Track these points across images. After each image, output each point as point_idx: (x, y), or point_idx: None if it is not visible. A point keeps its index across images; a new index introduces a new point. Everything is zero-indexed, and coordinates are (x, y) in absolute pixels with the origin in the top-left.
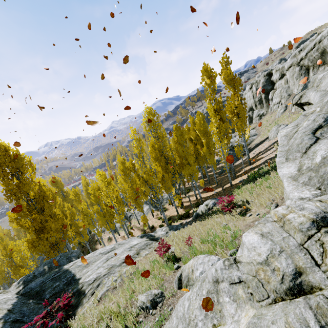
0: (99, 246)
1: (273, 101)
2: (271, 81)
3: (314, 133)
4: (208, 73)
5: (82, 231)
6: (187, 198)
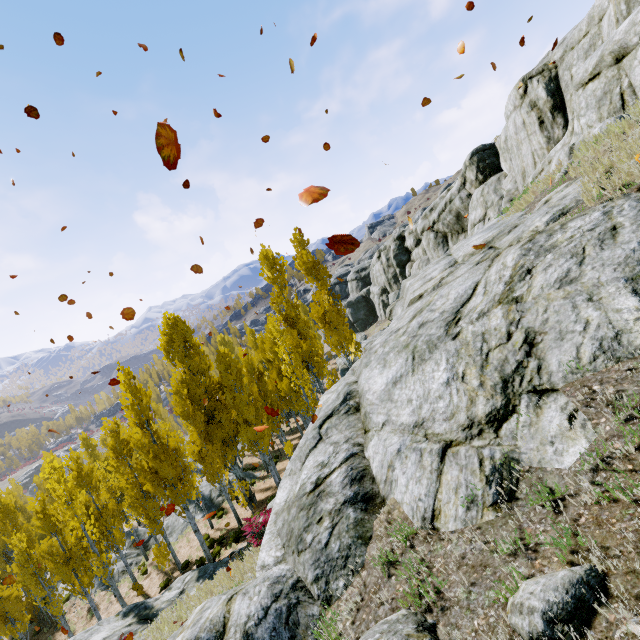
0: (63, 635)
1: None
2: (406, 248)
3: (321, 427)
4: (270, 260)
5: (10, 610)
6: (268, 480)
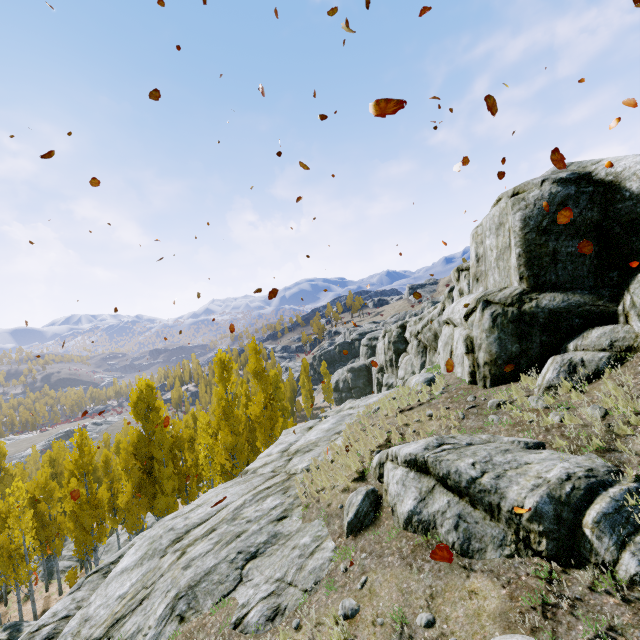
0: (1, 609)
1: (399, 372)
2: (406, 338)
3: (87, 577)
4: (222, 362)
5: None
6: None
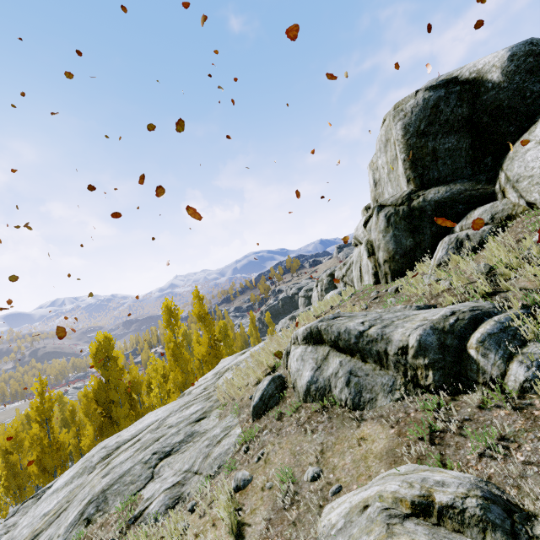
0: None
1: None
2: (335, 285)
3: (23, 504)
4: (169, 309)
5: None
6: None
